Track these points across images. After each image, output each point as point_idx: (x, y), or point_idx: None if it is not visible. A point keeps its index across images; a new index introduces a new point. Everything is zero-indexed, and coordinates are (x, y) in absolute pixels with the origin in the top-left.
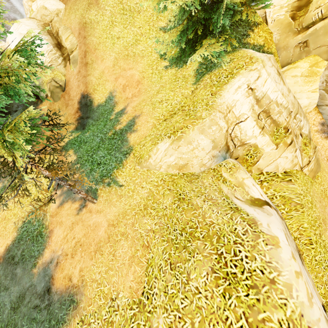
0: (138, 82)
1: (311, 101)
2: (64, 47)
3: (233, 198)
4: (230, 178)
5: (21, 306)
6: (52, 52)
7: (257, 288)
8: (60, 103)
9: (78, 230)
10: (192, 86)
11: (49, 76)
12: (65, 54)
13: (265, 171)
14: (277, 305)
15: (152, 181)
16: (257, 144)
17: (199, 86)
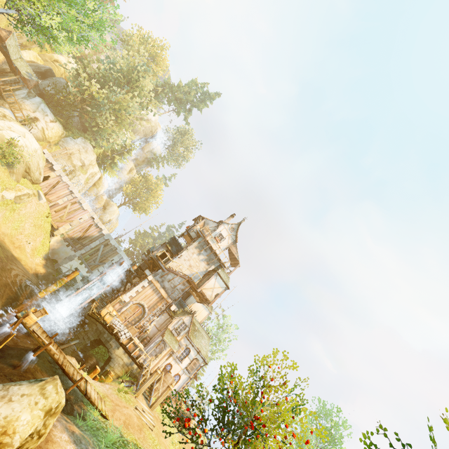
0: None
1: (25, 58)
2: None
3: None
4: None
5: None
6: None
7: None
8: None
9: None
10: None
11: None
12: None
13: None
14: None
15: None
16: None
17: None
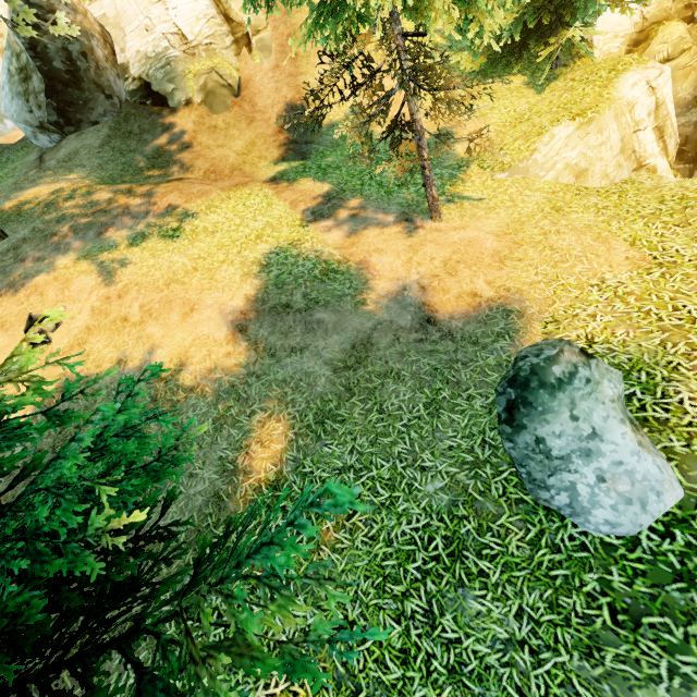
0: None
1: None
2: (234, 23)
3: None
4: None
5: (375, 353)
6: (215, 19)
7: None
8: (231, 116)
9: (432, 250)
10: (537, 95)
11: (201, 64)
12: (239, 34)
13: None
14: None
15: (541, 188)
16: (657, 167)
17: (554, 93)
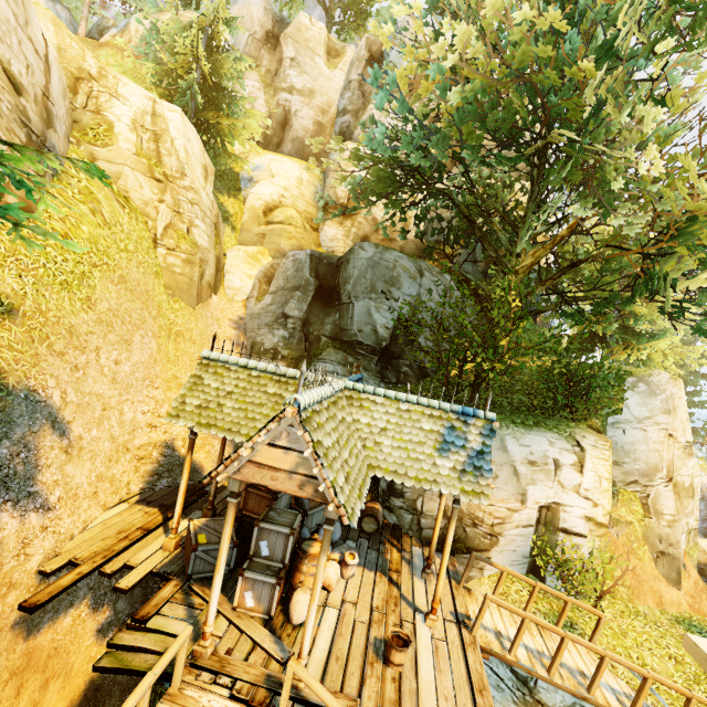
0: None
1: (244, 287)
2: None
3: None
4: None
5: None
6: None
7: None
8: None
9: None
10: None
11: None
12: None
13: (100, 167)
14: None
15: None
16: (116, 126)
17: None
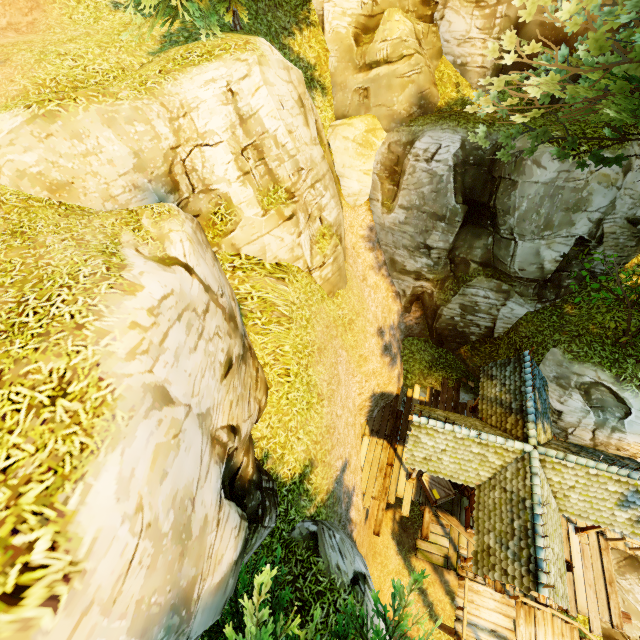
0: (34, 2)
1: (363, 189)
2: None
3: (128, 248)
4: (152, 227)
5: None
6: None
7: (46, 336)
8: None
9: None
10: (146, 55)
11: None
12: None
13: (245, 253)
14: (64, 353)
15: None
16: (231, 196)
17: (157, 59)
